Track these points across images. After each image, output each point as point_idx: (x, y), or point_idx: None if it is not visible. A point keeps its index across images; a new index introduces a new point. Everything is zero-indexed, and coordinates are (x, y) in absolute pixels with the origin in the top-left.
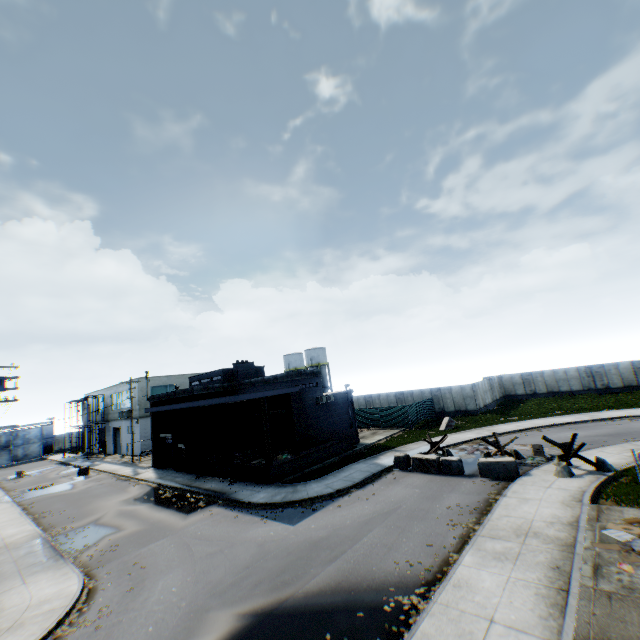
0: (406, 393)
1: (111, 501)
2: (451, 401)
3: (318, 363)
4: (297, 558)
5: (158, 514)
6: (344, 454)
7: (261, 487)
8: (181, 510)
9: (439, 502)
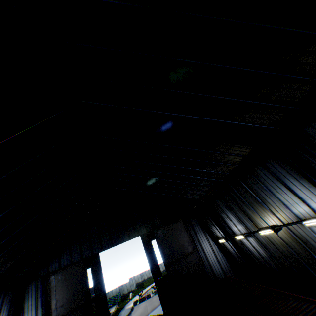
0: (109, 291)
1: None
2: (126, 288)
3: None
4: (141, 315)
5: None
6: (111, 314)
7: None
8: None
9: (153, 299)
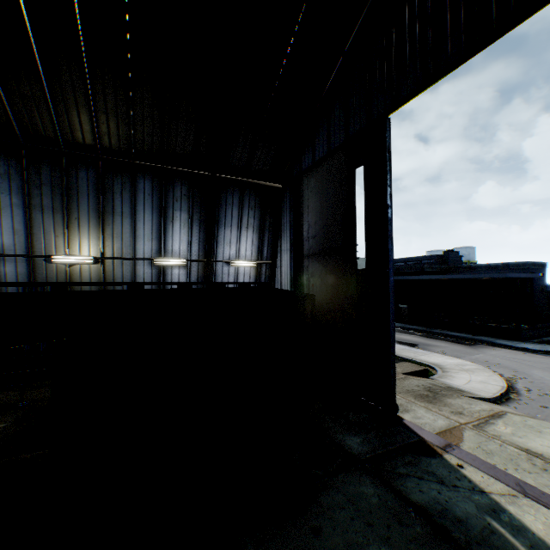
0: None
1: None
2: None
3: (467, 260)
4: None
5: (439, 342)
6: None
7: (515, 341)
8: (456, 343)
9: None
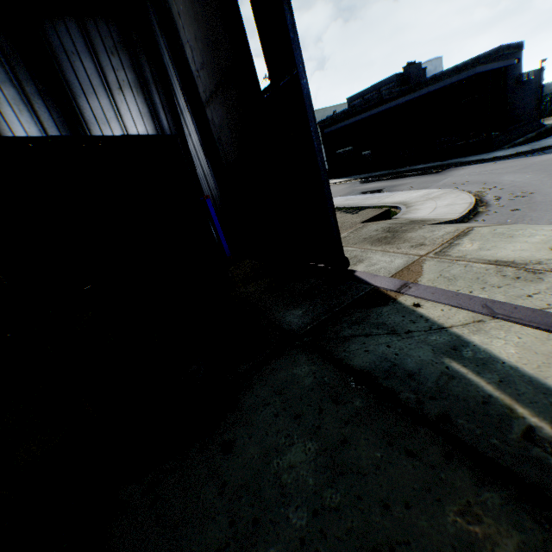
0: None
1: (340, 189)
2: None
3: None
4: None
5: (406, 180)
6: (538, 130)
7: (485, 154)
8: (424, 175)
9: None
